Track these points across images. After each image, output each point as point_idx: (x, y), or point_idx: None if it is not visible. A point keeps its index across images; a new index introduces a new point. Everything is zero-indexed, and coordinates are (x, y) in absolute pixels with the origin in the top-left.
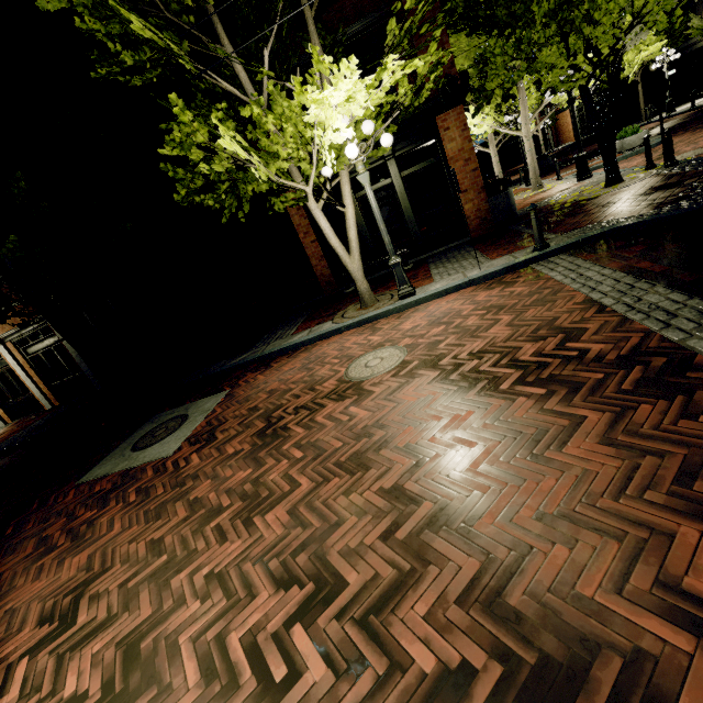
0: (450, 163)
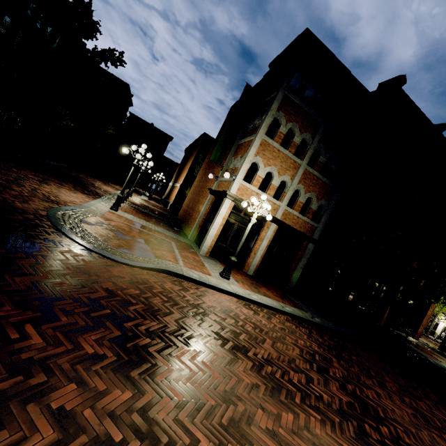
0: (426, 316)
